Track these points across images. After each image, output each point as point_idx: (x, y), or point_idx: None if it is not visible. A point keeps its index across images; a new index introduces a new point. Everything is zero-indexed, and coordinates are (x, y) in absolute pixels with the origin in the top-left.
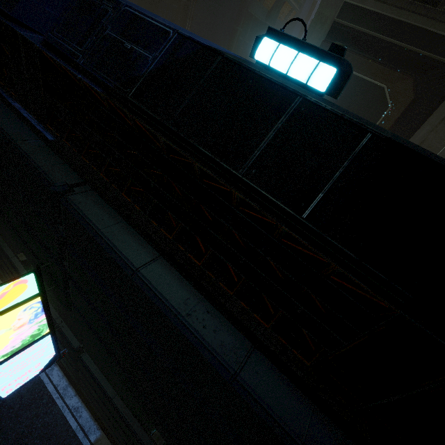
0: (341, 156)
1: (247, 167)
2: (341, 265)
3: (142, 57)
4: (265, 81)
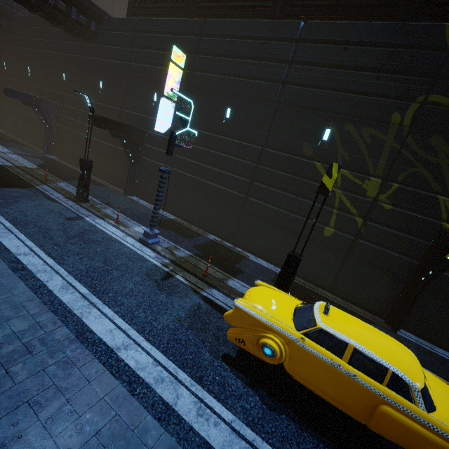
0: None
1: None
2: None
3: None
4: None
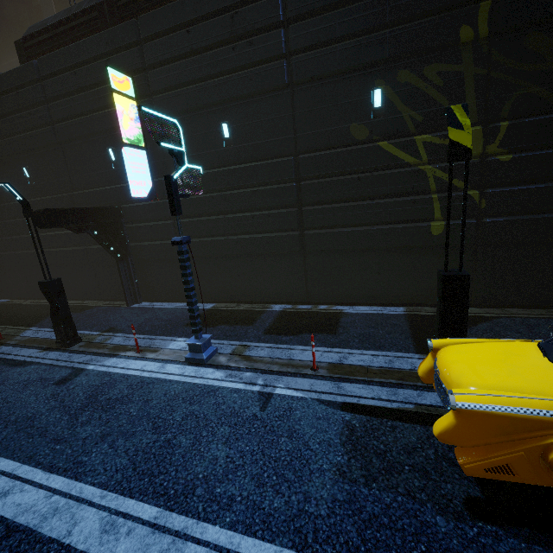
0: None
1: None
2: None
3: None
4: None
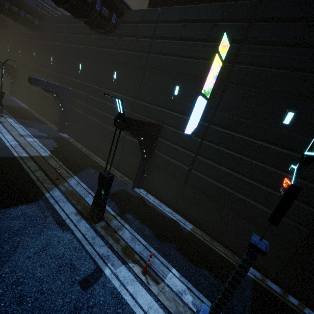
0: None
1: None
2: None
3: None
4: None
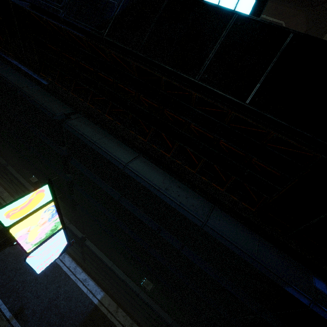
0: (271, 54)
1: (201, 74)
2: (277, 132)
3: (109, 4)
4: (207, 7)
